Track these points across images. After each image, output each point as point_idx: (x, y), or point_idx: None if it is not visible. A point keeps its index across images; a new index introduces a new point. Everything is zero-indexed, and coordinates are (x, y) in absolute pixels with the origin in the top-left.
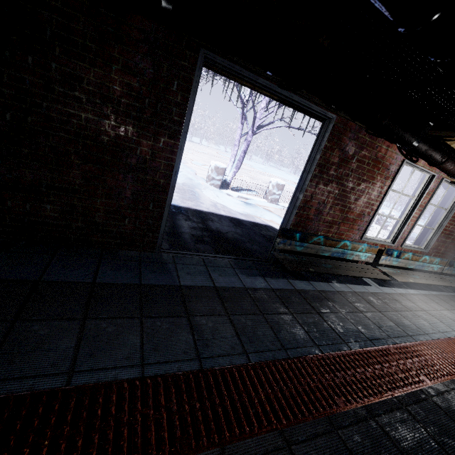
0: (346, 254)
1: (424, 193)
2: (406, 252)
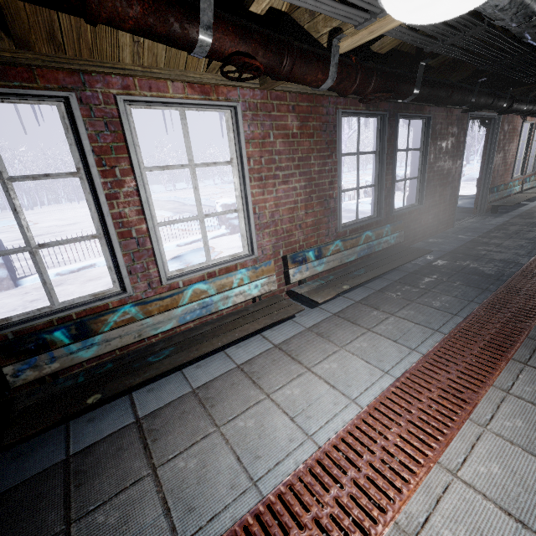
0: (511, 191)
1: (531, 135)
2: (531, 177)
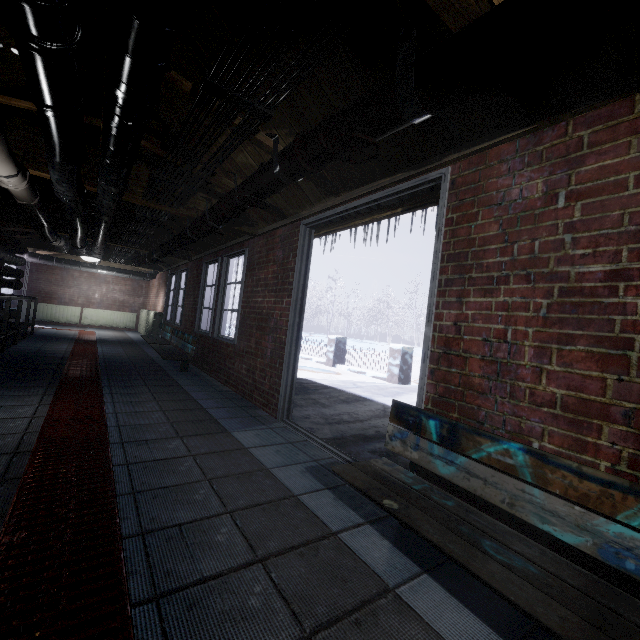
0: None
1: None
2: None
